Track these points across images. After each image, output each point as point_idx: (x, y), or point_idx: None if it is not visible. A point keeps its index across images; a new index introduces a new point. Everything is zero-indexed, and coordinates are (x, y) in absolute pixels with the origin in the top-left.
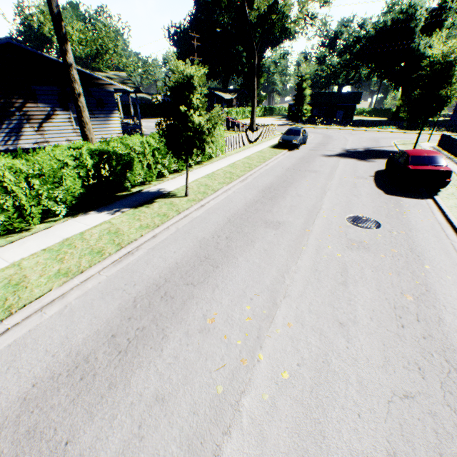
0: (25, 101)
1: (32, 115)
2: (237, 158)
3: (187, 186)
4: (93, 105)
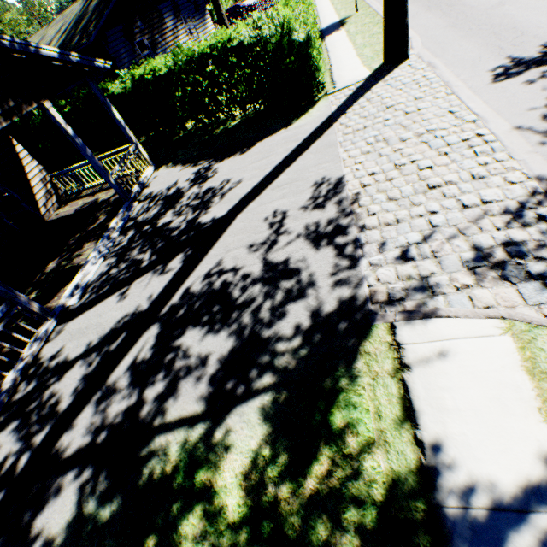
0: (159, 25)
1: (167, 38)
2: (326, 4)
3: (356, 3)
4: (193, 11)
